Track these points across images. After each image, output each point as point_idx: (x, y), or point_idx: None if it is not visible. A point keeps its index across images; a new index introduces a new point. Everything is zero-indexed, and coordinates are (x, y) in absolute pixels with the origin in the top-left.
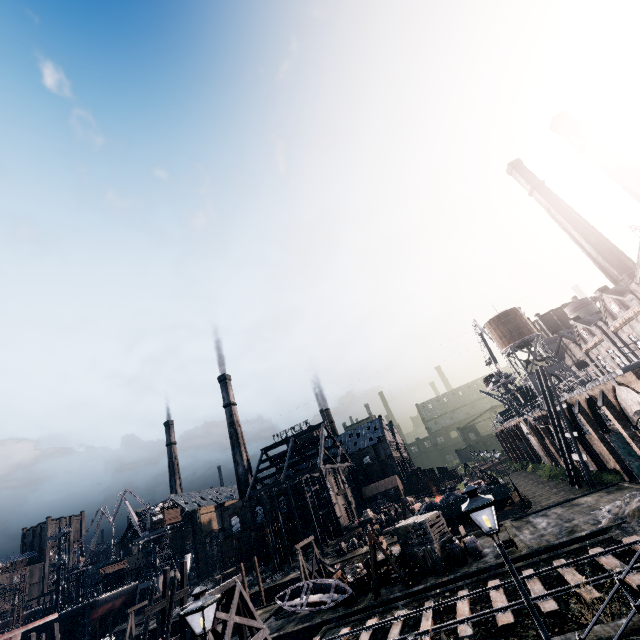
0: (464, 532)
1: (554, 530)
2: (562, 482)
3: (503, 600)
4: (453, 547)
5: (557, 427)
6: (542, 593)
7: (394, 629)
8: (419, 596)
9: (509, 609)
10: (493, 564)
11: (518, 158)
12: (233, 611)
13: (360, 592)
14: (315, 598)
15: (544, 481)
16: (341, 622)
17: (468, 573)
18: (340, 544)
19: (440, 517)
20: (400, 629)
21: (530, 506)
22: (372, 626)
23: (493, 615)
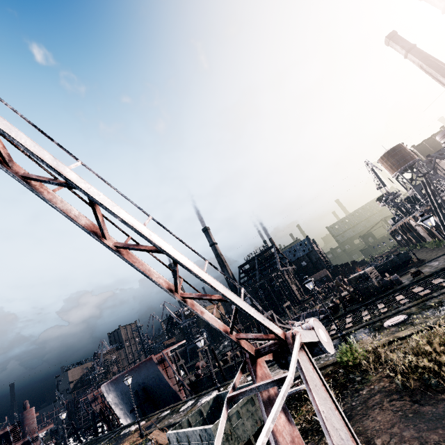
0: (388, 276)
1: (444, 263)
2: (444, 246)
3: (422, 289)
4: (384, 281)
5: (439, 213)
6: (443, 280)
7: (364, 313)
8: (370, 304)
9: (426, 289)
10: (410, 283)
11: (393, 30)
12: (277, 322)
13: (333, 312)
14: (308, 320)
15: (431, 250)
16: (329, 323)
17: (396, 289)
18: (304, 305)
19: (373, 269)
20: (367, 312)
21: (425, 261)
22: (351, 316)
23: (418, 295)
